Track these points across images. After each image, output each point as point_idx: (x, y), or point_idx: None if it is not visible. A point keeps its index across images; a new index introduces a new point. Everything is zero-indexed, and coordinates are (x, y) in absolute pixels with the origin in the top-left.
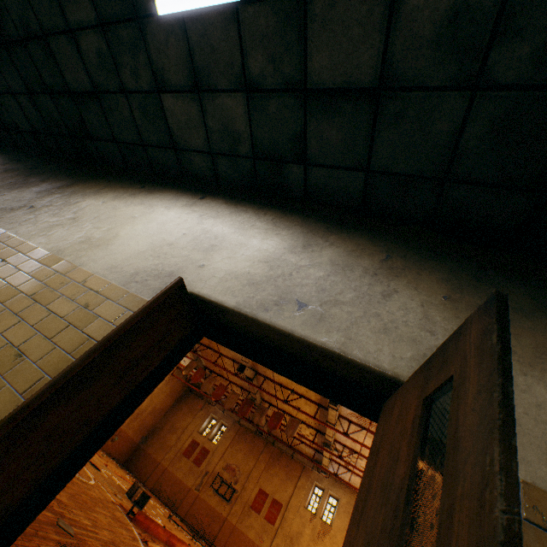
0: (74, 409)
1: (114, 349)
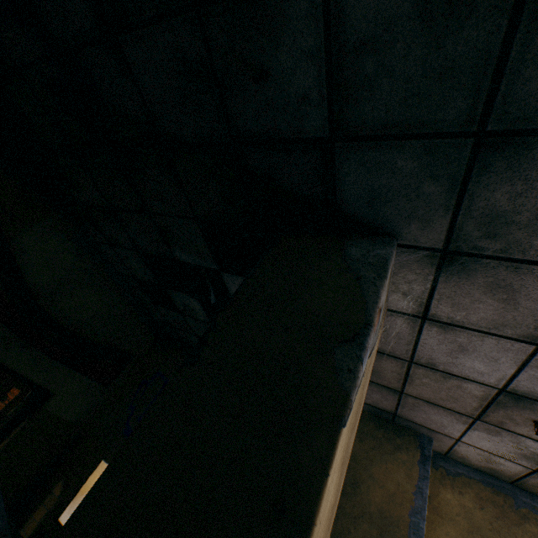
0: None
1: None
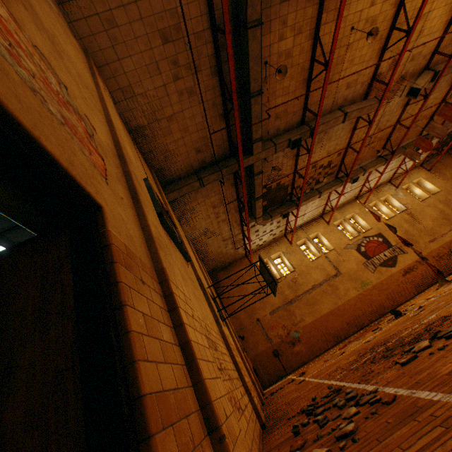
0: (29, 388)
1: (3, 334)
